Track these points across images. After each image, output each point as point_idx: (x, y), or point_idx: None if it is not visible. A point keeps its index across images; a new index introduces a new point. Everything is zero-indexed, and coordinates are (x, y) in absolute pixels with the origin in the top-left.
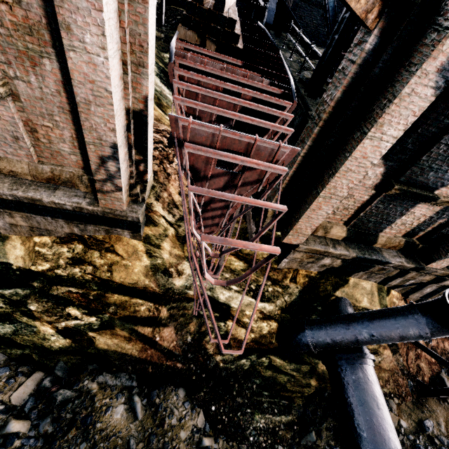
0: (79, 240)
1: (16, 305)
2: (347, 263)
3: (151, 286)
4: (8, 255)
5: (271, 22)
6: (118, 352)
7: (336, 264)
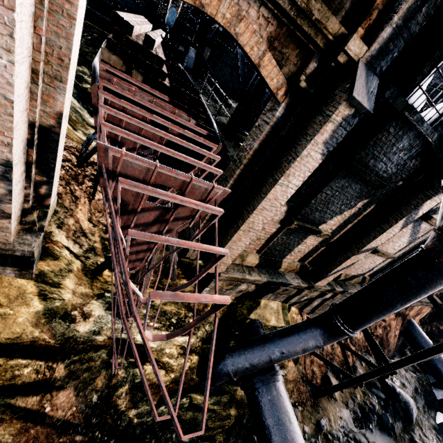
0: None
1: None
2: (260, 287)
3: (42, 338)
4: None
5: (190, 67)
6: None
7: (251, 289)
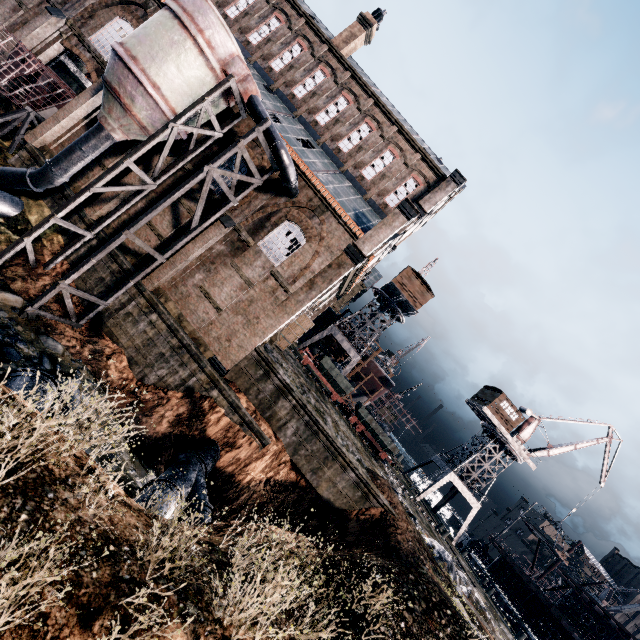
0: None
1: None
2: None
3: None
4: None
5: None
6: None
7: None
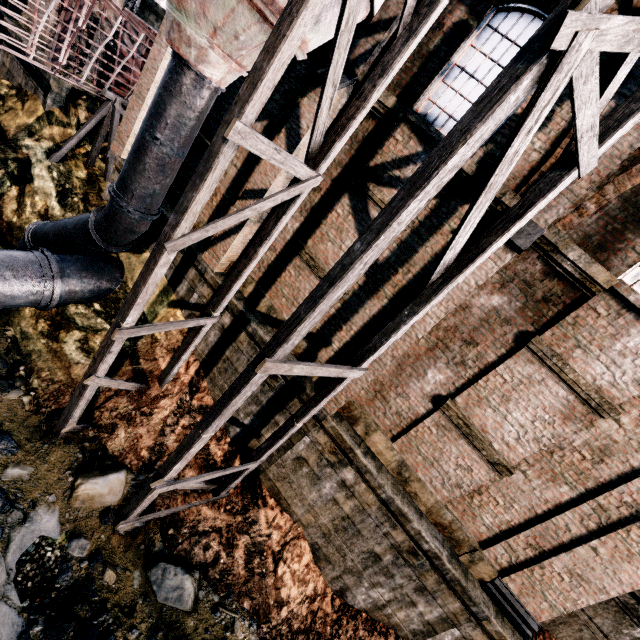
0: (18, 90)
1: None
2: None
3: (11, 132)
4: None
5: None
6: None
7: None
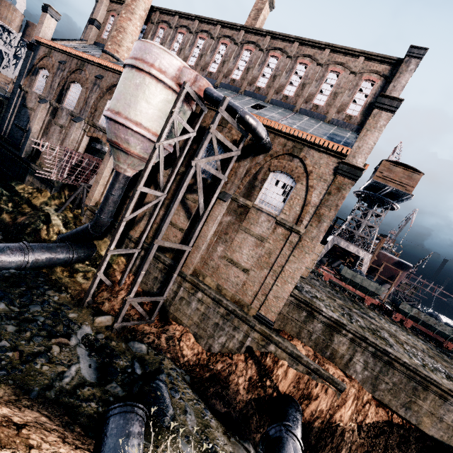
0: (37, 189)
1: (2, 195)
2: None
3: (38, 205)
4: (18, 186)
5: None
6: (3, 219)
7: None
